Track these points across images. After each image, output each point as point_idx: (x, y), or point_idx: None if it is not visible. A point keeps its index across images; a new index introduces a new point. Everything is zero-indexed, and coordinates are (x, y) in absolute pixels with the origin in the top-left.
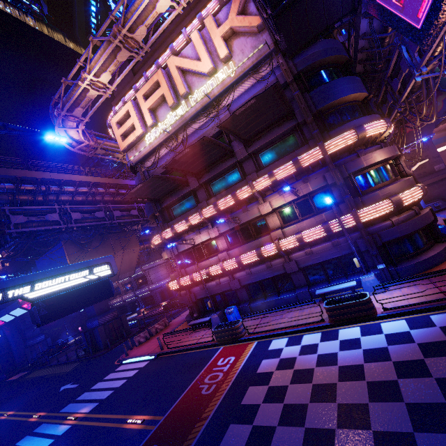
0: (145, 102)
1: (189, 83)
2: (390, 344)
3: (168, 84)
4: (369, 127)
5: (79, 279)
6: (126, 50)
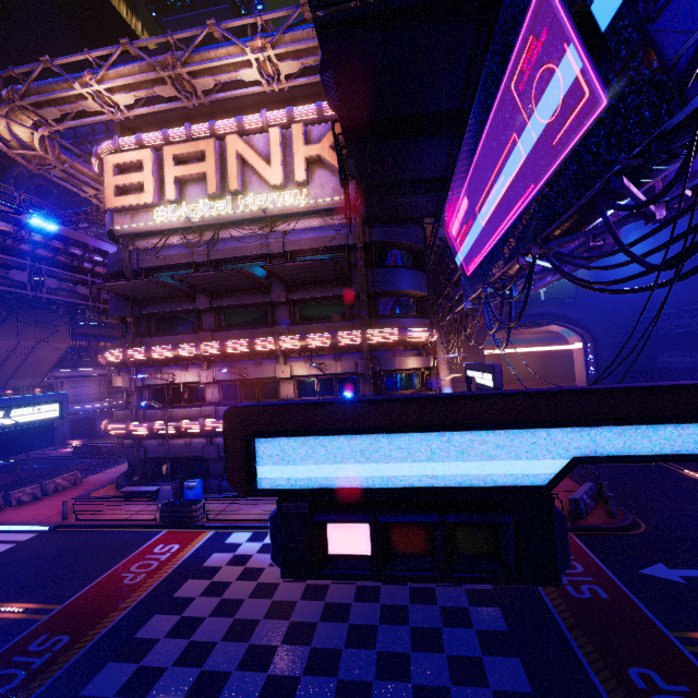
0: (174, 166)
1: (247, 179)
2: None
3: (218, 165)
4: (412, 332)
5: (18, 418)
6: (174, 88)
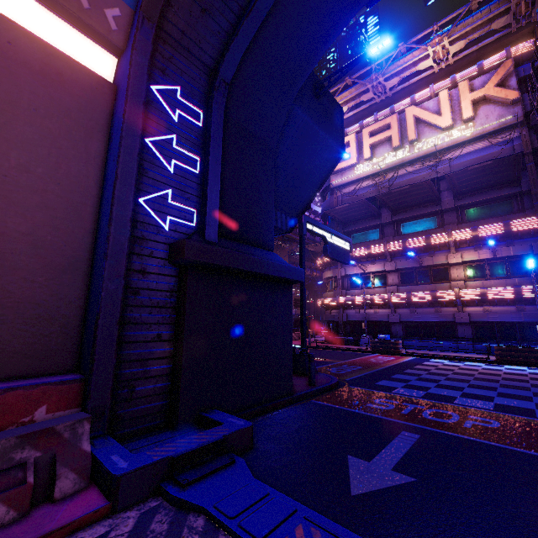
0: (369, 138)
1: (420, 131)
2: None
3: (399, 128)
4: None
5: (340, 244)
6: (372, 93)
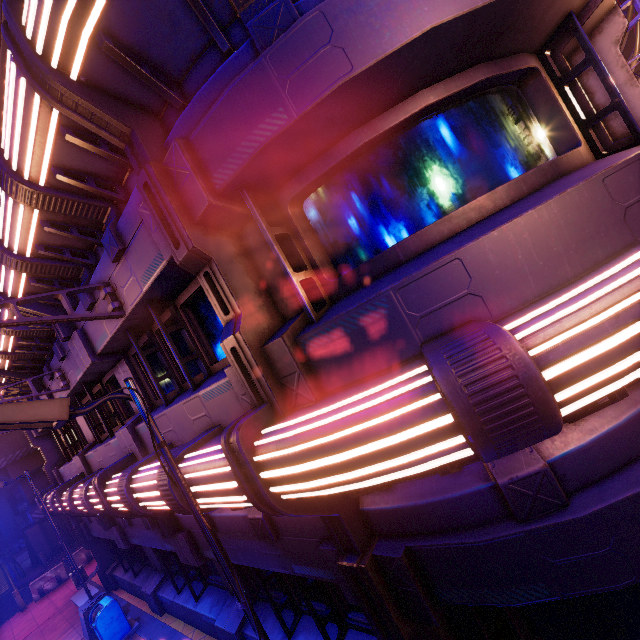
0: None
1: None
2: None
3: None
4: None
5: None
6: None
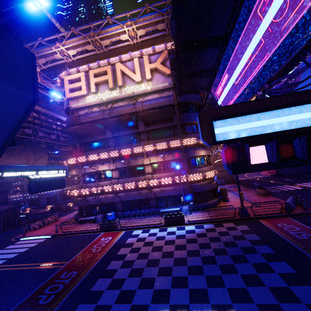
0: (94, 78)
1: (125, 81)
2: (187, 233)
3: (112, 76)
4: None
5: (52, 174)
6: (93, 46)
